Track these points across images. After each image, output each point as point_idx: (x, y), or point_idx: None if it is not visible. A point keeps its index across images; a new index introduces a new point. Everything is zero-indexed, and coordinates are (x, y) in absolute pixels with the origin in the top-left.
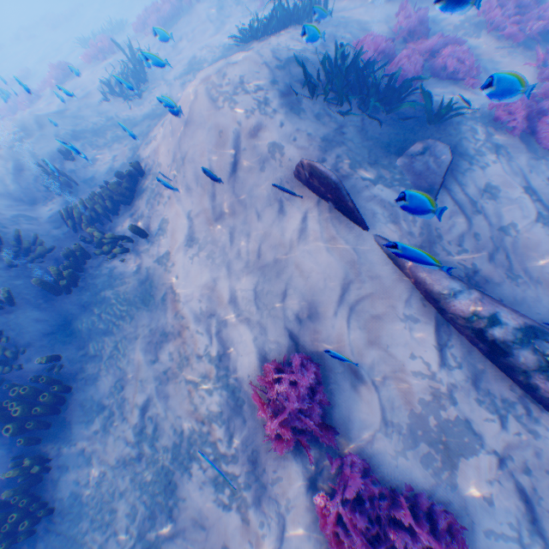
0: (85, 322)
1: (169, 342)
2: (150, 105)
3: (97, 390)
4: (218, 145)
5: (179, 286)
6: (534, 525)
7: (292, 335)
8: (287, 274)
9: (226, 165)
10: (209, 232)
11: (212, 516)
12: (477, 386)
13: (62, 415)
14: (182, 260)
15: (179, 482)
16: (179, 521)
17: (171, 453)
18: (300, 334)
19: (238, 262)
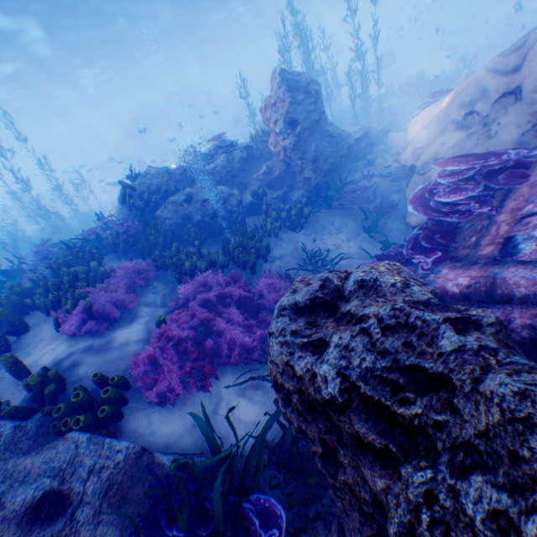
0: None
1: None
2: None
3: None
4: None
5: None
6: None
7: None
8: None
9: None
10: None
11: None
12: None
13: None
14: None
15: None
16: None
17: None
18: None
19: None
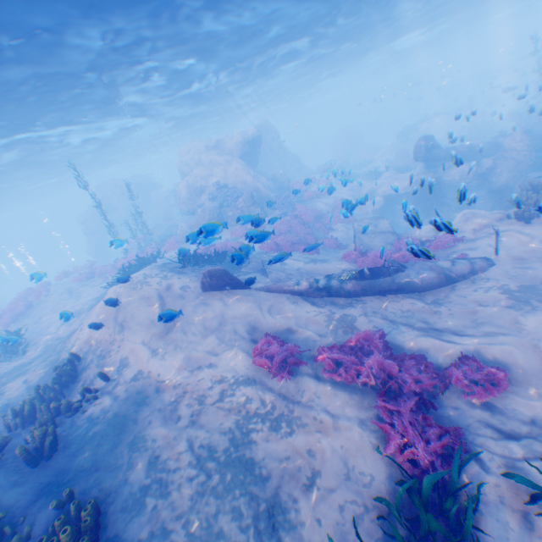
0: (84, 461)
1: (181, 399)
2: (38, 351)
3: (135, 483)
4: (148, 299)
5: (164, 375)
6: (391, 321)
7: (252, 337)
8: (229, 319)
9: (159, 304)
10: (166, 339)
11: (289, 446)
12: (336, 305)
13: (105, 538)
14: (155, 364)
15: (253, 454)
16: (273, 474)
17: (233, 446)
18: (256, 333)
19: (198, 335)
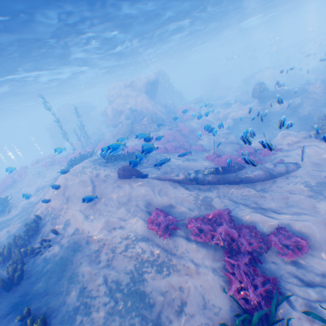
0: (39, 288)
1: (101, 249)
2: (17, 211)
3: (70, 304)
4: (84, 183)
5: (92, 232)
6: (235, 202)
7: (148, 209)
8: (133, 197)
9: (91, 186)
10: (94, 208)
11: (167, 283)
12: (201, 189)
13: None
14: (87, 225)
15: (144, 288)
16: (157, 302)
17: (132, 282)
18: (150, 207)
19: (114, 207)
